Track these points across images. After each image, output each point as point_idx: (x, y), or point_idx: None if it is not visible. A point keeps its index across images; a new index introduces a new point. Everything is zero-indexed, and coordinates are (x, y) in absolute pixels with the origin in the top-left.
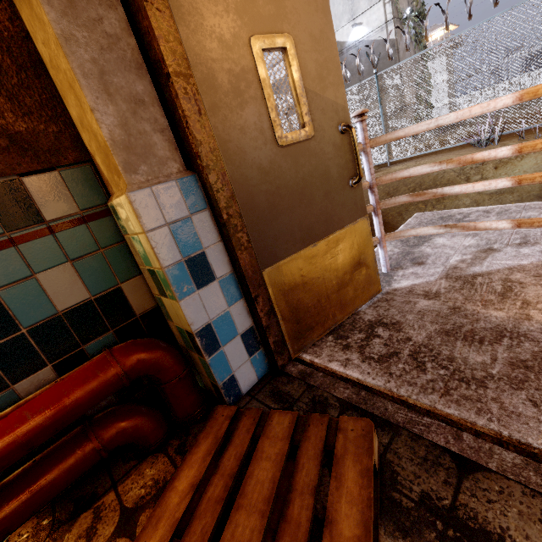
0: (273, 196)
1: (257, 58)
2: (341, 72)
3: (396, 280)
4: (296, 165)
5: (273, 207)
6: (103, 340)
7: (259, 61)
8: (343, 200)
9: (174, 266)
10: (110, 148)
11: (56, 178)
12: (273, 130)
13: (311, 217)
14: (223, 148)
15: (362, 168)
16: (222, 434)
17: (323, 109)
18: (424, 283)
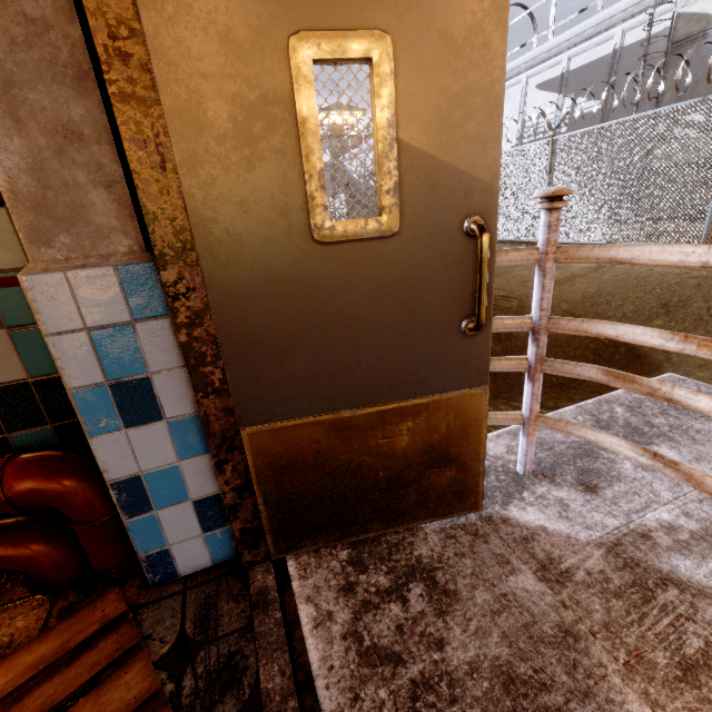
0: (285, 320)
1: (297, 76)
2: (502, 116)
3: (523, 501)
4: (347, 278)
5: (283, 338)
6: (37, 433)
7: (301, 83)
8: (438, 351)
9: (88, 389)
10: (8, 204)
11: (2, 217)
12: (309, 213)
13: (358, 367)
14: (200, 231)
15: (485, 310)
16: (74, 643)
17: (436, 186)
18: (562, 536)
